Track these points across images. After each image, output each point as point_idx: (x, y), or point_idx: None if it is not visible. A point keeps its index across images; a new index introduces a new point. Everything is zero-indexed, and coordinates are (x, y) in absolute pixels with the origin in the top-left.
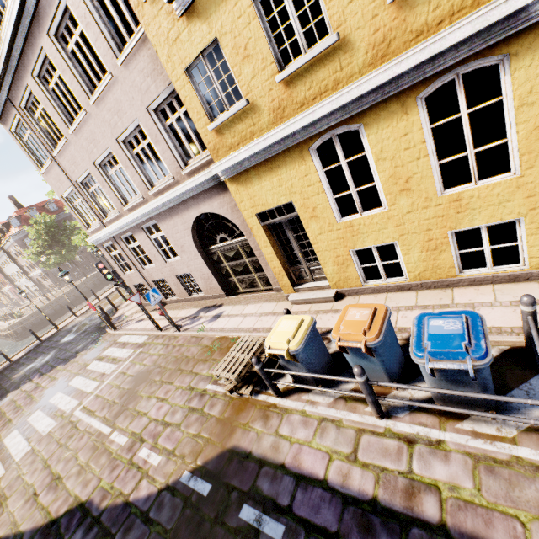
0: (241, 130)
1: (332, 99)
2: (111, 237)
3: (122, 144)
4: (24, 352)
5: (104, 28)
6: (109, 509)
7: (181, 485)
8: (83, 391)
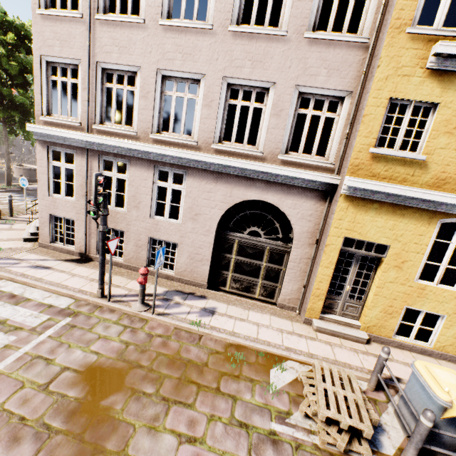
0: (397, 170)
1: None
2: (81, 147)
3: (225, 85)
4: None
5: (317, 3)
6: None
7: None
8: None
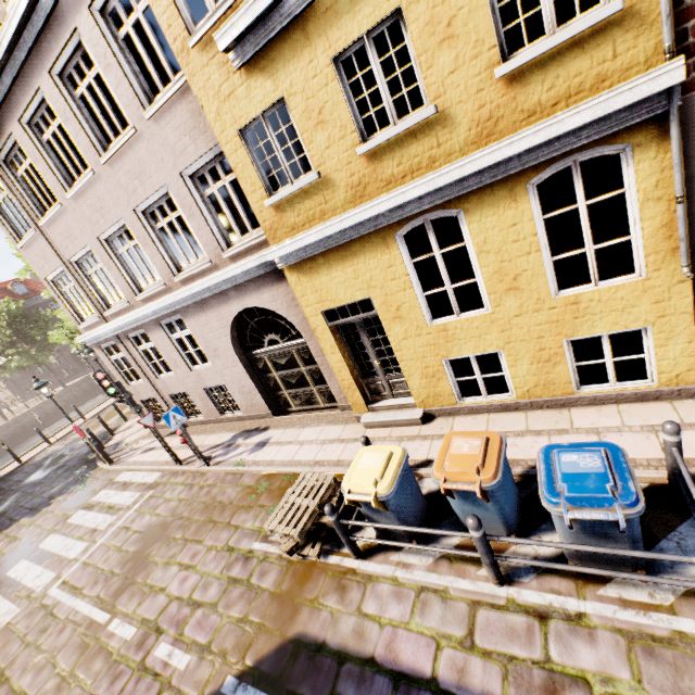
0: (308, 207)
1: (427, 180)
2: (114, 336)
3: (141, 215)
4: None
5: (131, 72)
6: None
7: None
8: (63, 557)
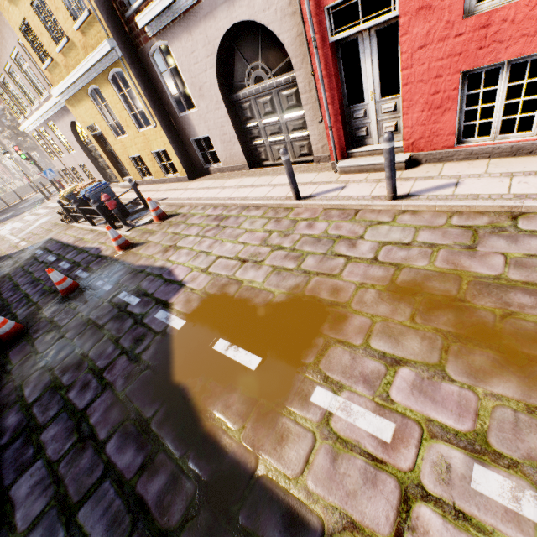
0: (58, 74)
1: (77, 71)
2: (35, 129)
3: (15, 61)
4: None
5: None
6: (0, 257)
7: (26, 249)
8: (15, 227)
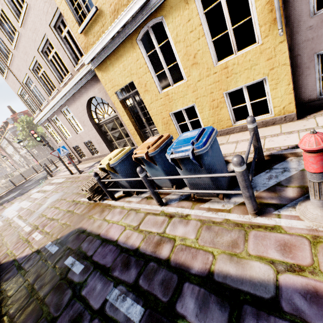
0: (97, 31)
1: None
2: (47, 119)
3: (41, 53)
4: (5, 192)
5: None
6: (4, 263)
7: (44, 249)
8: (23, 207)
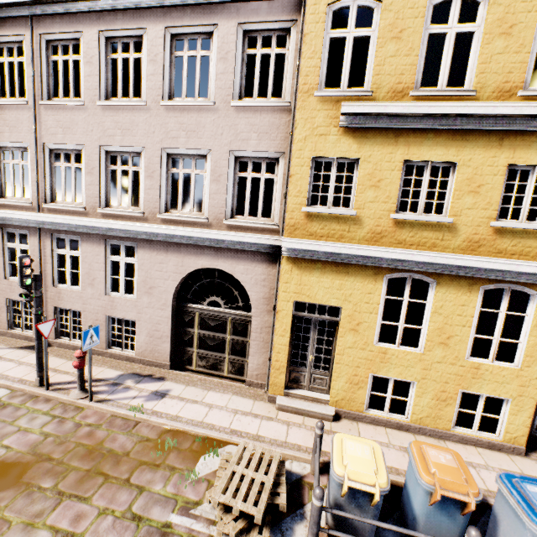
0: (333, 228)
1: (432, 255)
2: (34, 227)
3: (165, 155)
4: None
5: (239, 73)
6: None
7: None
8: None
